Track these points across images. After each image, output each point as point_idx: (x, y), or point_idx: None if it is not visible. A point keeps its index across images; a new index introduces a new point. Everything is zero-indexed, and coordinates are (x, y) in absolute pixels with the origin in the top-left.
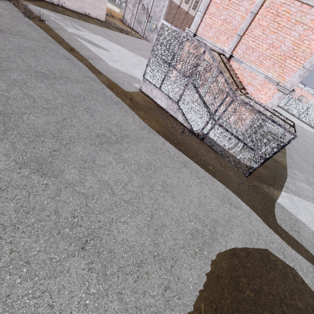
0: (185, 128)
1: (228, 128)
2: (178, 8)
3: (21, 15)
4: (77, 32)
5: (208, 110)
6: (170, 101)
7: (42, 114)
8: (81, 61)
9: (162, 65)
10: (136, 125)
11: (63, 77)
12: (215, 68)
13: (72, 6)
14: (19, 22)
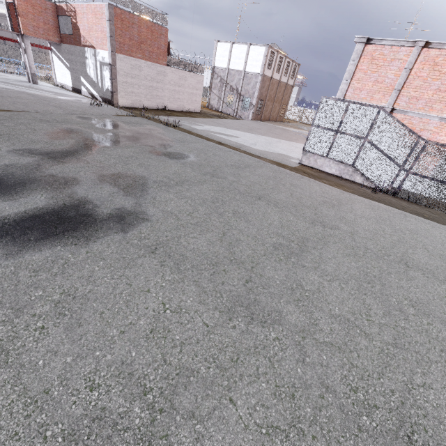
0: (368, 188)
1: (425, 175)
2: (271, 80)
3: (164, 126)
4: (203, 128)
5: (395, 163)
6: (342, 166)
7: (276, 192)
8: (237, 150)
9: (326, 134)
10: (334, 191)
11: (248, 165)
12: (395, 123)
13: (173, 107)
14: (171, 131)
